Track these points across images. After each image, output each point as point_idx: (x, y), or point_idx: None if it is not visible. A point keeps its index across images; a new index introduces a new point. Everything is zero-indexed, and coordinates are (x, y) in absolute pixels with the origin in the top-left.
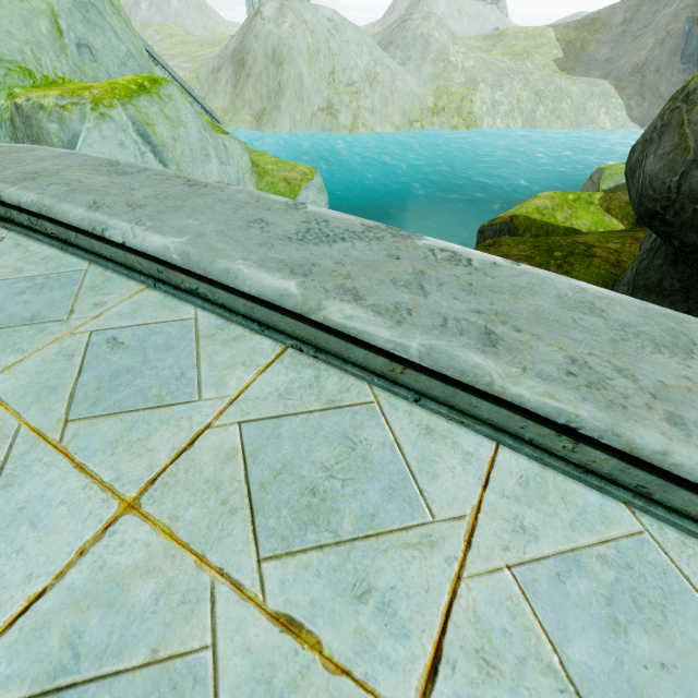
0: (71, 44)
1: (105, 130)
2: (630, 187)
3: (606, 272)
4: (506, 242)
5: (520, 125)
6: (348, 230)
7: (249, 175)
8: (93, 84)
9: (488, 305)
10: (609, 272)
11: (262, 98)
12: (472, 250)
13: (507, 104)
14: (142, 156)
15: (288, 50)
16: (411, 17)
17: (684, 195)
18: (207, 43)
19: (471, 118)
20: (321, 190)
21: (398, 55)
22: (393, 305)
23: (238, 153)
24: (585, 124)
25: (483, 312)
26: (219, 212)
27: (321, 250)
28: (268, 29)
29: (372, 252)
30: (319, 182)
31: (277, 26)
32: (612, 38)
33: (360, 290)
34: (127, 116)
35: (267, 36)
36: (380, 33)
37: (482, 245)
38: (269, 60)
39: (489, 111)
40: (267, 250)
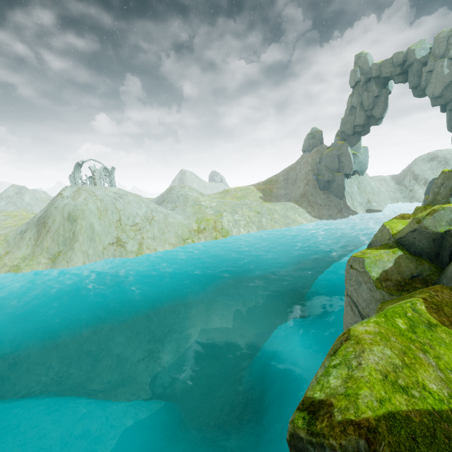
0: None
1: None
2: None
3: None
4: None
5: (256, 230)
6: None
7: None
8: None
9: None
10: None
11: (59, 244)
12: None
13: (243, 220)
14: None
15: (81, 212)
16: (174, 188)
17: None
18: None
19: (224, 231)
20: None
21: (169, 205)
22: None
23: None
24: (291, 223)
25: None
26: None
27: None
28: (66, 202)
29: None
30: None
31: (73, 200)
32: (282, 186)
33: None
34: None
35: (64, 206)
36: (157, 197)
37: None
38: (66, 219)
39: (234, 225)
40: None
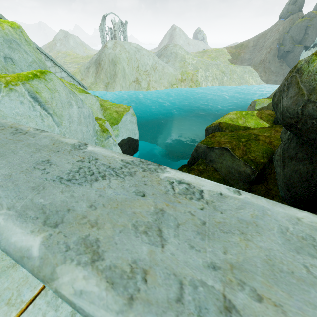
0: (1, 57)
1: (12, 96)
2: (276, 112)
3: (266, 147)
4: (218, 135)
5: (218, 84)
6: (110, 167)
7: (99, 110)
8: (8, 75)
9: (222, 255)
10: (267, 147)
11: (108, 78)
12: (202, 180)
13: (211, 76)
14: (33, 107)
15: (118, 59)
16: (169, 46)
17: (305, 116)
18: (85, 57)
19: (197, 82)
20: (133, 115)
21: (165, 59)
22: (129, 266)
23: (94, 101)
24: (244, 83)
25: (219, 267)
26: (20, 155)
27: (81, 190)
28: (110, 52)
29: (123, 189)
30: (132, 112)
31: (113, 50)
32: (249, 51)
33: (101, 244)
34: (25, 89)
35: (109, 54)
36: (156, 52)
37: (208, 137)
38: (111, 63)
39: (204, 80)
40: (36, 194)
